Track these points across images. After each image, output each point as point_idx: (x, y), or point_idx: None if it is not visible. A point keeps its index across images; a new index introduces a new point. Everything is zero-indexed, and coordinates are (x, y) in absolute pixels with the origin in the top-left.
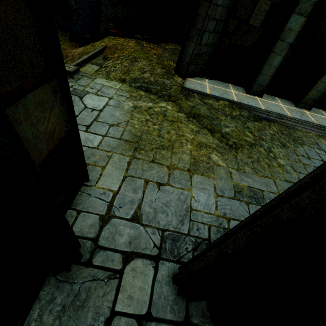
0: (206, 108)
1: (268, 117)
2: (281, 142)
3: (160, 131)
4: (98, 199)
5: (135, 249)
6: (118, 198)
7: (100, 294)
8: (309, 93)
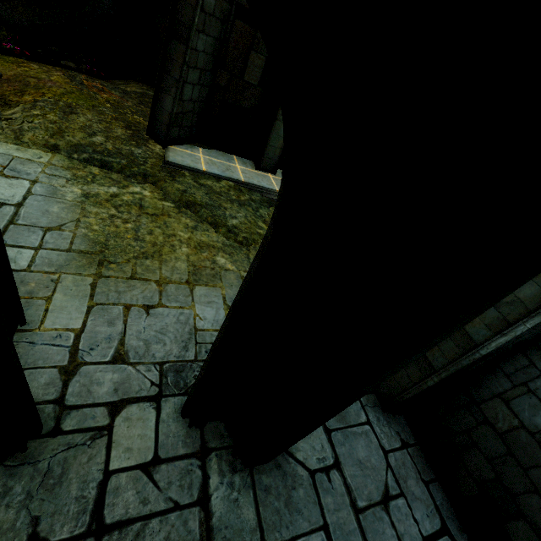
0: (203, 193)
1: None
2: None
3: (138, 231)
4: (51, 347)
5: (126, 396)
6: (85, 339)
7: (84, 461)
8: None
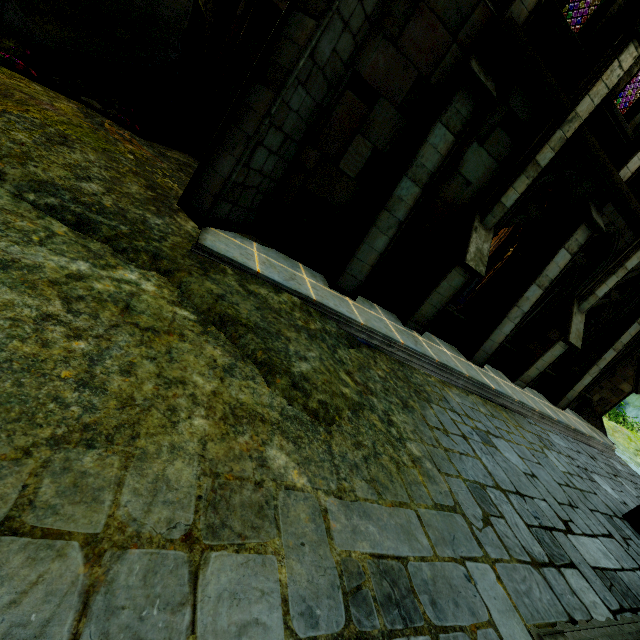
0: (252, 305)
1: (370, 341)
2: (400, 397)
3: (96, 362)
4: None
5: None
6: None
7: None
8: (422, 306)
